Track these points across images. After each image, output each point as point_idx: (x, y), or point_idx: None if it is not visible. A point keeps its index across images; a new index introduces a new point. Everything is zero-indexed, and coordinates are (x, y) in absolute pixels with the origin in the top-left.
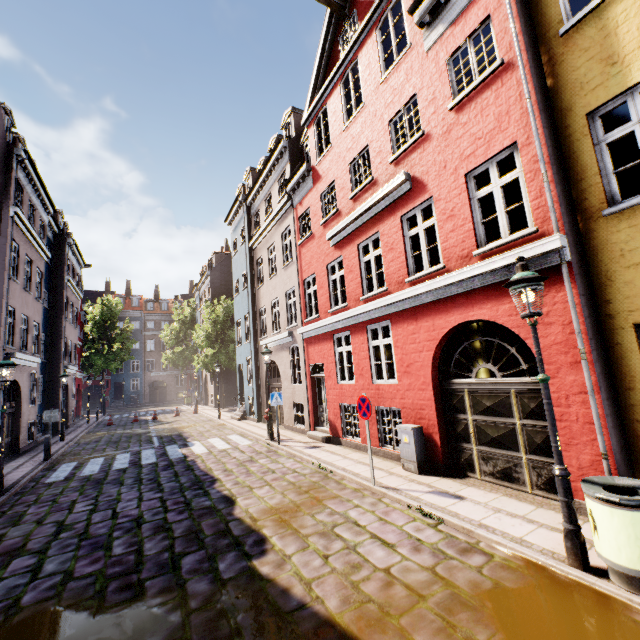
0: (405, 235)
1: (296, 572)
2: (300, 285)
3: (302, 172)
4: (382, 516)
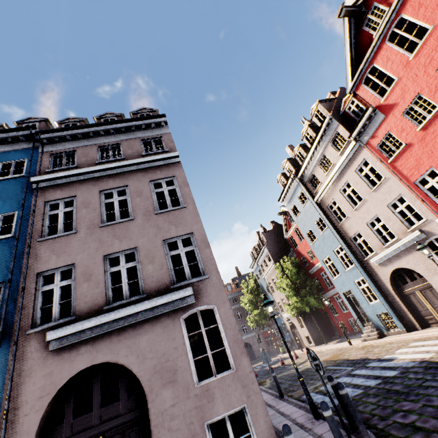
0: None
1: None
2: (410, 188)
3: (368, 115)
4: None
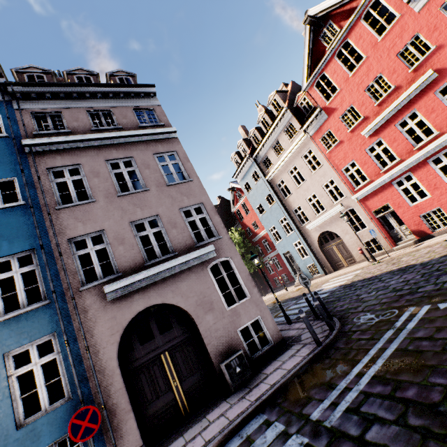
0: (441, 100)
1: None
2: (338, 174)
3: (316, 113)
4: None
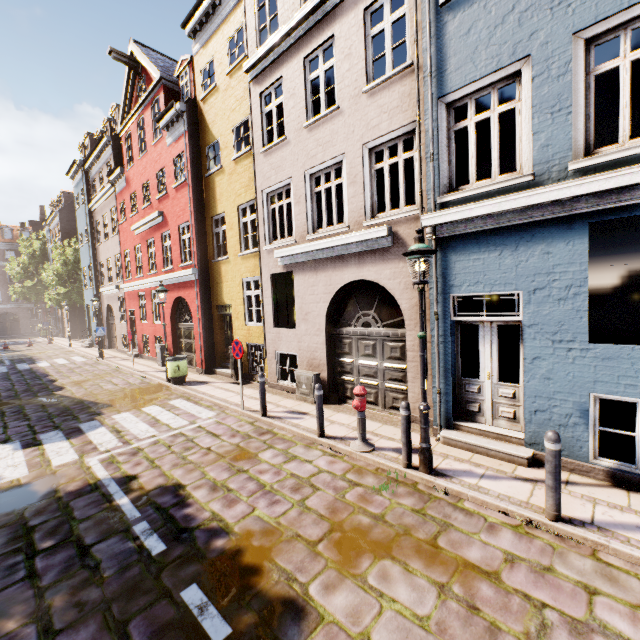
0: (164, 245)
1: (71, 392)
2: (122, 254)
3: (118, 173)
4: (126, 379)
